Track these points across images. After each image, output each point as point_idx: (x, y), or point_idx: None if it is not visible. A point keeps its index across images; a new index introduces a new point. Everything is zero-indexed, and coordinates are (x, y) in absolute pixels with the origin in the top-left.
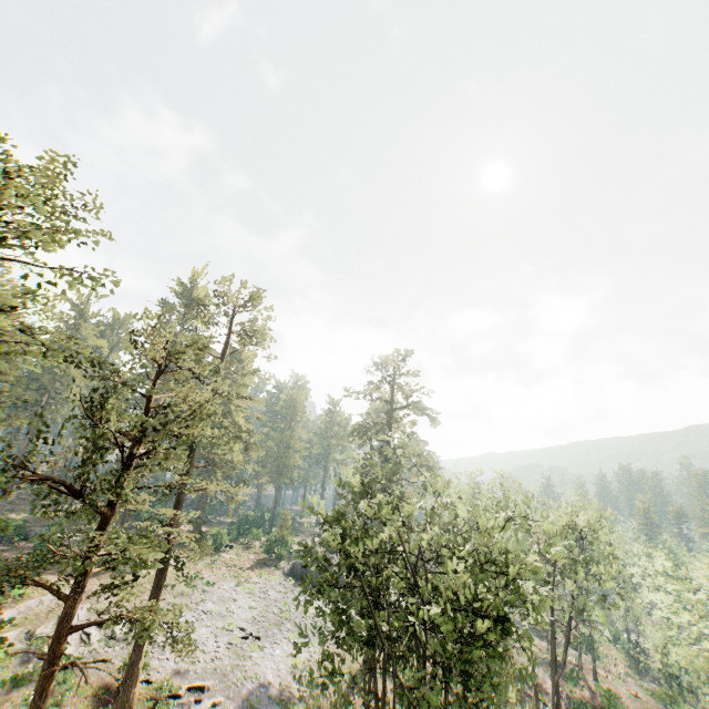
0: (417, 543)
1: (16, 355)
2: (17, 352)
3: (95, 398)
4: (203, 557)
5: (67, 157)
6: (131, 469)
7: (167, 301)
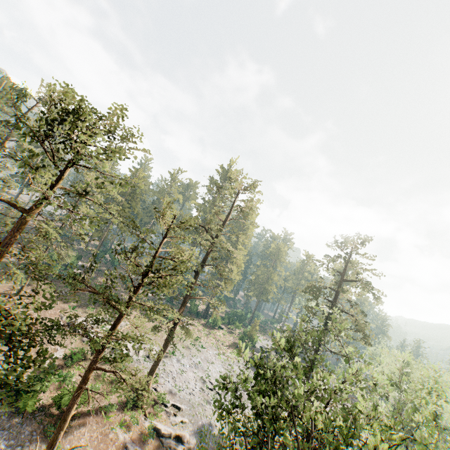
0: (314, 412)
1: (84, 219)
2: (85, 218)
3: (121, 248)
4: (205, 329)
5: (122, 105)
6: (138, 290)
7: (213, 178)
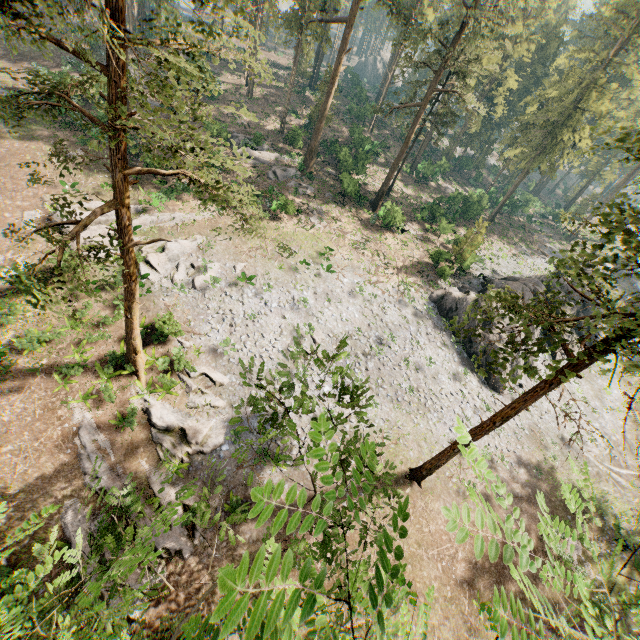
0: None
1: None
2: None
3: None
4: (361, 231)
5: None
6: None
7: None
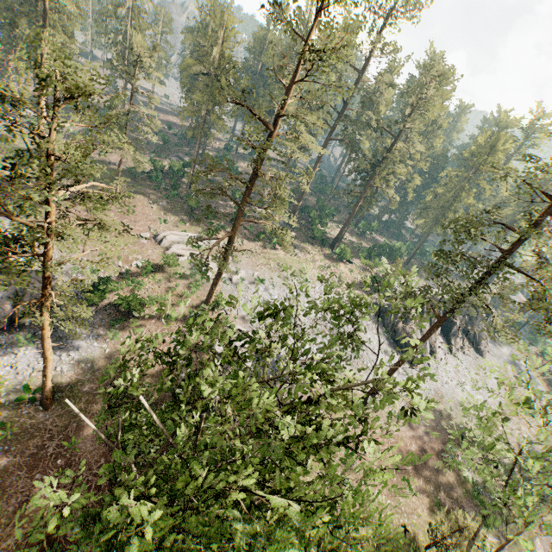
0: None
1: None
2: None
3: None
4: (324, 260)
5: None
6: (53, 205)
7: None
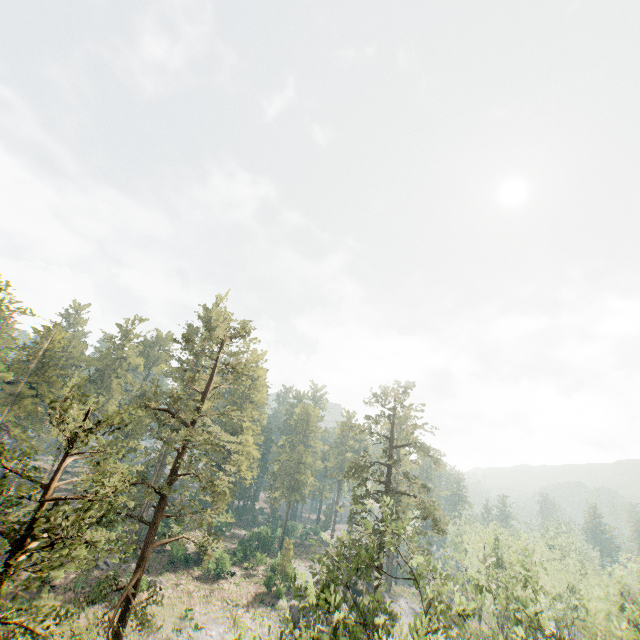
0: None
1: None
2: None
3: None
4: (201, 586)
5: None
6: (1, 587)
7: (192, 325)
